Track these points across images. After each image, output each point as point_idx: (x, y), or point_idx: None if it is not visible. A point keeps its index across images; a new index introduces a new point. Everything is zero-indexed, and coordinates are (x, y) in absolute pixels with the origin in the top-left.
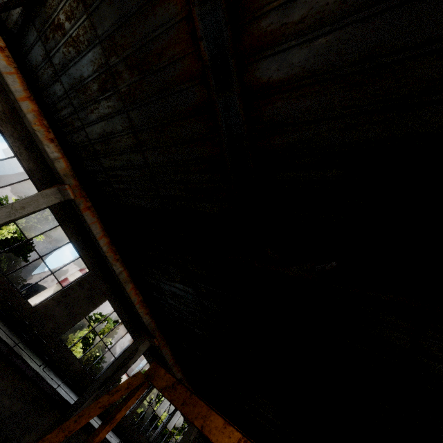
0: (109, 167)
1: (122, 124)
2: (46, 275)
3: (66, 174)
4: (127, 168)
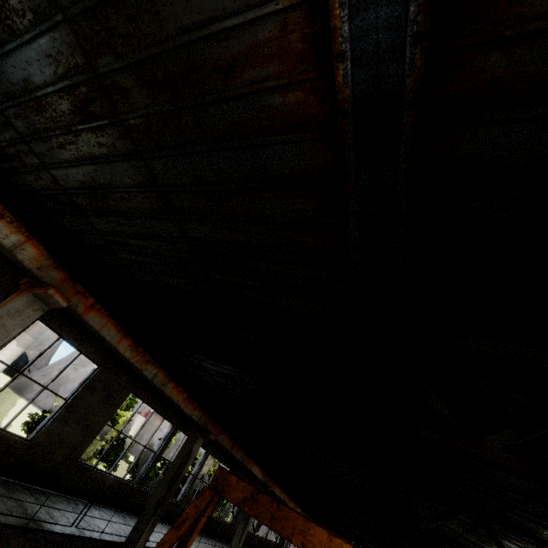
0: (108, 231)
1: (133, 176)
2: (37, 393)
3: (42, 266)
4: (145, 238)
